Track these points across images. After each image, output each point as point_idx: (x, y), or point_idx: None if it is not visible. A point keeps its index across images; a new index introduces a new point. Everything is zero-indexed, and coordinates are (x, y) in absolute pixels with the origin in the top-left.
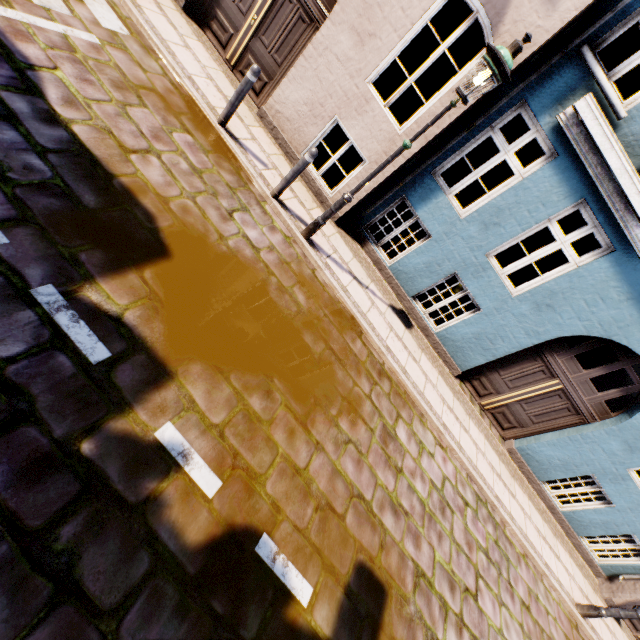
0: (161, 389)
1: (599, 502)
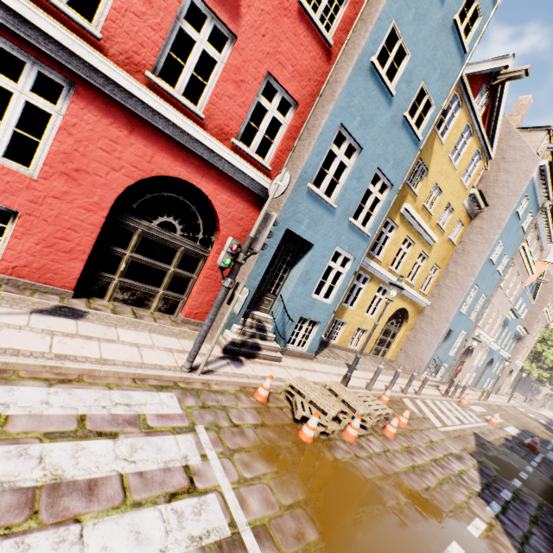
0: (548, 440)
1: (488, 380)
